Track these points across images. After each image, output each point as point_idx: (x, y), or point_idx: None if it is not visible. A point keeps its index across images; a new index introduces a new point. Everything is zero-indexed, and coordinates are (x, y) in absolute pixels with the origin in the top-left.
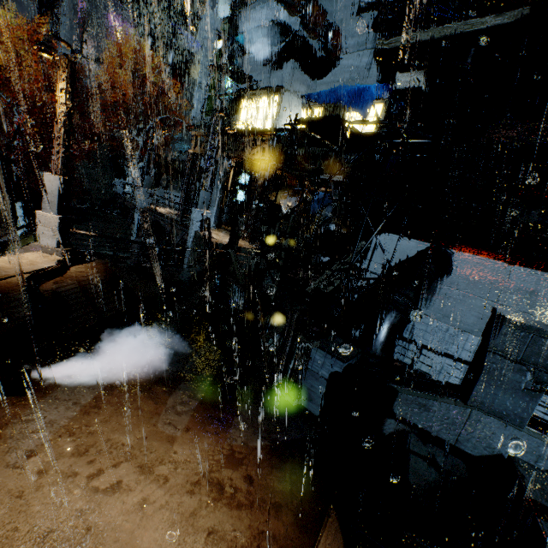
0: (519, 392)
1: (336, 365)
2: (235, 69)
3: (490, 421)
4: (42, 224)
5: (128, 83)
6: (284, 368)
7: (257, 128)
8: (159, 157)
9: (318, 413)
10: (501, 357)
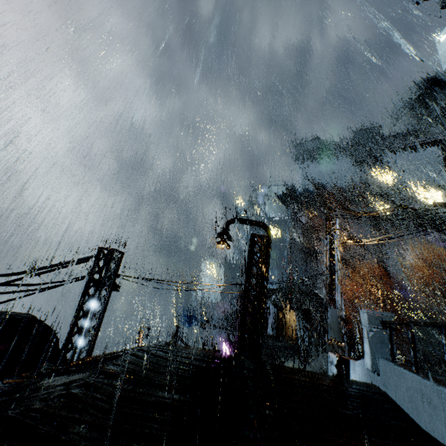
0: None
1: None
2: None
3: None
4: None
5: (440, 274)
6: None
7: None
8: None
9: None
10: None
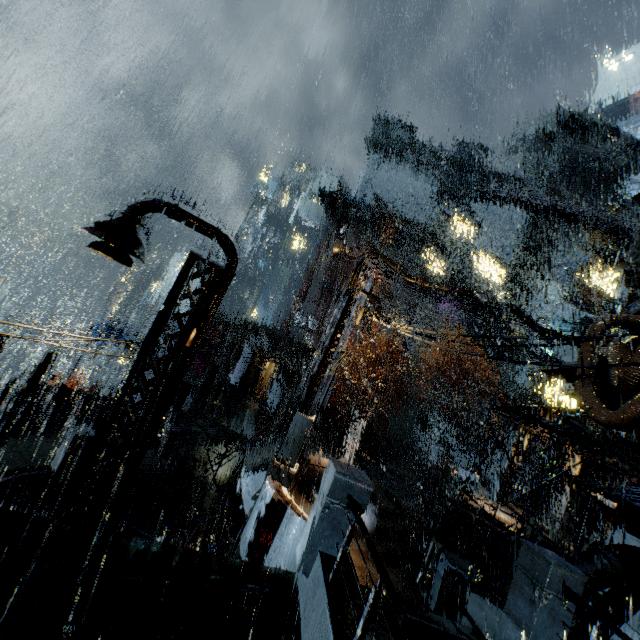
0: (527, 602)
1: (447, 565)
2: (542, 355)
3: (509, 624)
4: (351, 447)
5: (455, 363)
6: (425, 567)
7: (562, 406)
8: (470, 423)
9: (433, 608)
10: (520, 571)
